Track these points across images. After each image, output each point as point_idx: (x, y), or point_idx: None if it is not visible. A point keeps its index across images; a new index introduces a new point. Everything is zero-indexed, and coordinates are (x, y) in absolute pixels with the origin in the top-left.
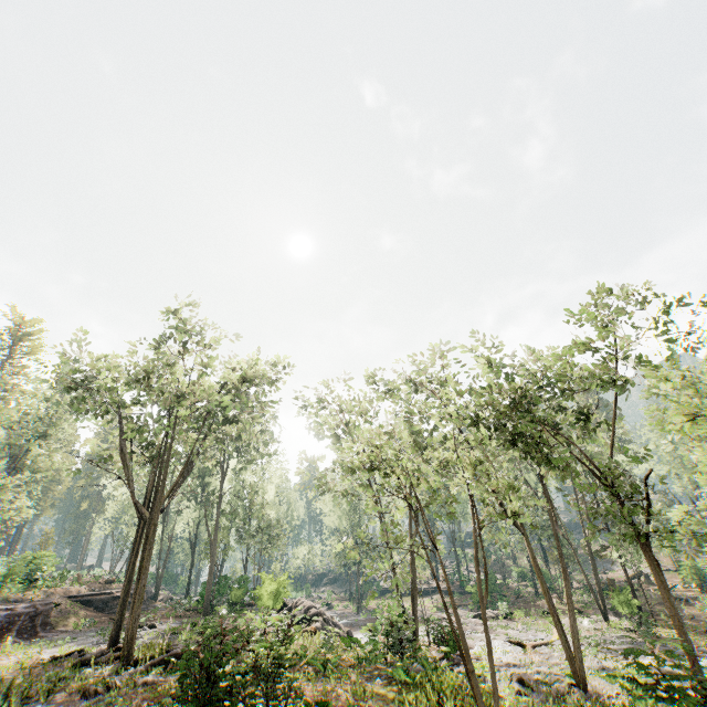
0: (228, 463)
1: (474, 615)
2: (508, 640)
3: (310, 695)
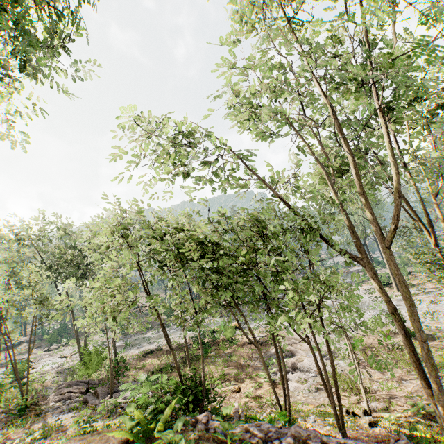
0: None
1: (45, 350)
2: (59, 357)
3: None
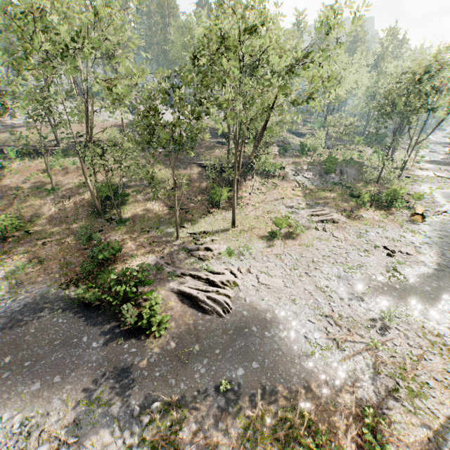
0: (376, 92)
1: None
2: (432, 173)
3: (326, 155)
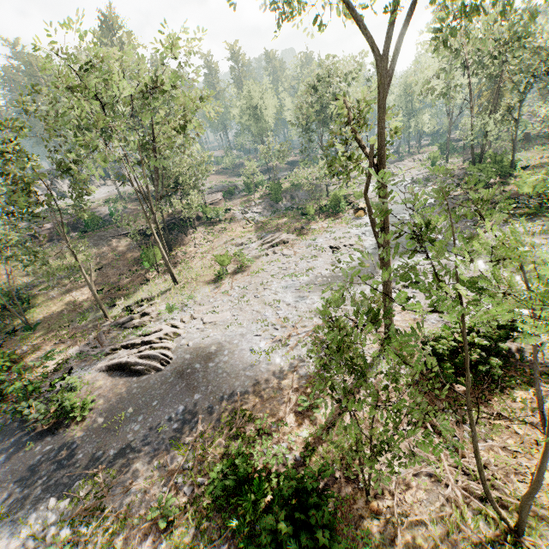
0: None
1: (414, 160)
2: None
3: None
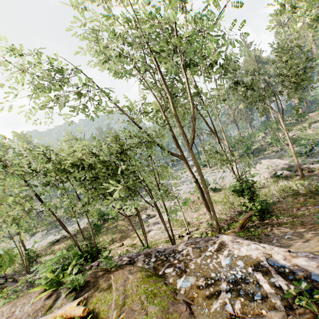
0: None
1: None
2: None
3: None
